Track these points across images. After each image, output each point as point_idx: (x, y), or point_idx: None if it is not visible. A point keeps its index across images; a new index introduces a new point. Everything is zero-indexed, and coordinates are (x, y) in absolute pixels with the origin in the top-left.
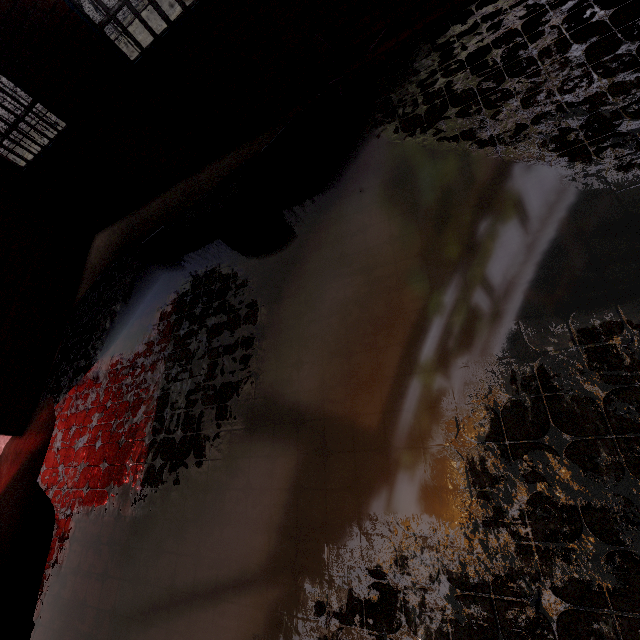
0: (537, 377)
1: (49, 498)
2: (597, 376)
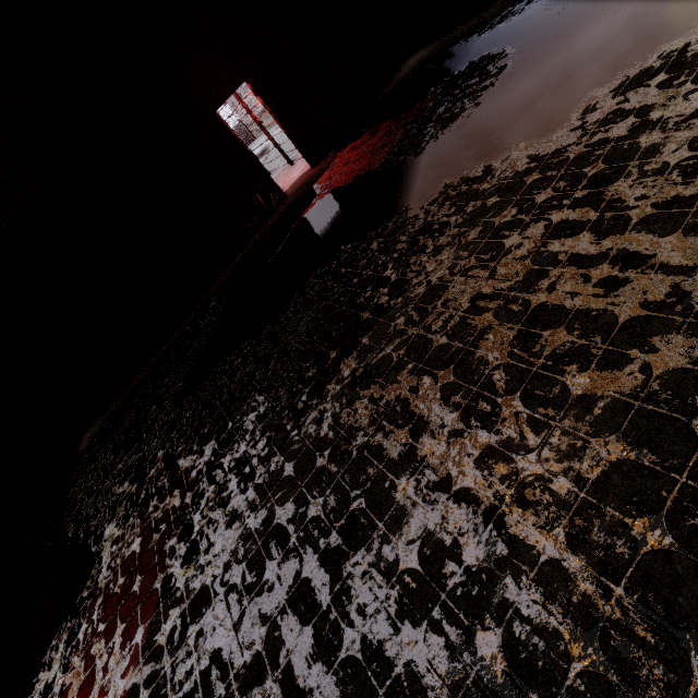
0: (679, 49)
1: (319, 189)
2: None
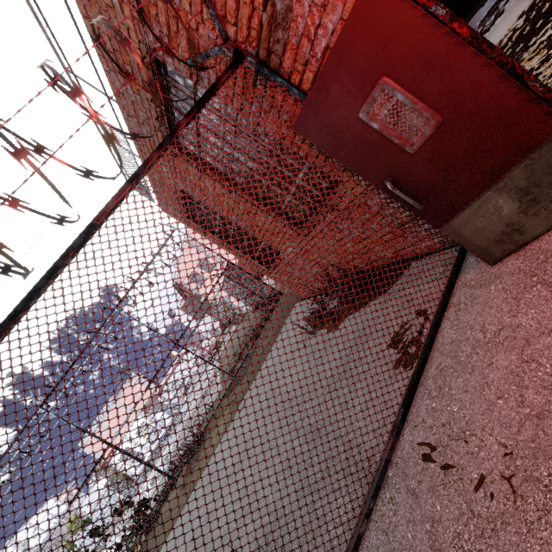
0: None
1: None
2: None
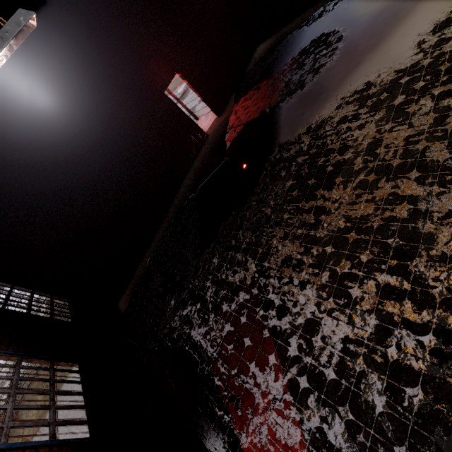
0: None
1: (232, 125)
2: None
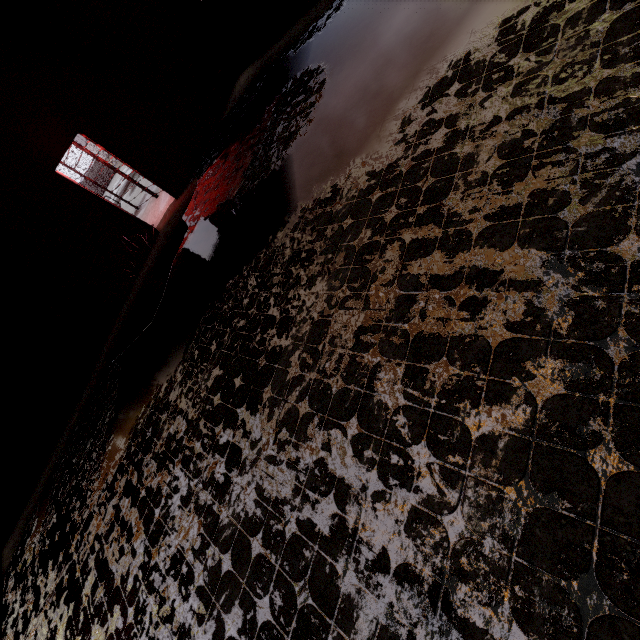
0: (463, 58)
1: (187, 221)
2: (496, 44)
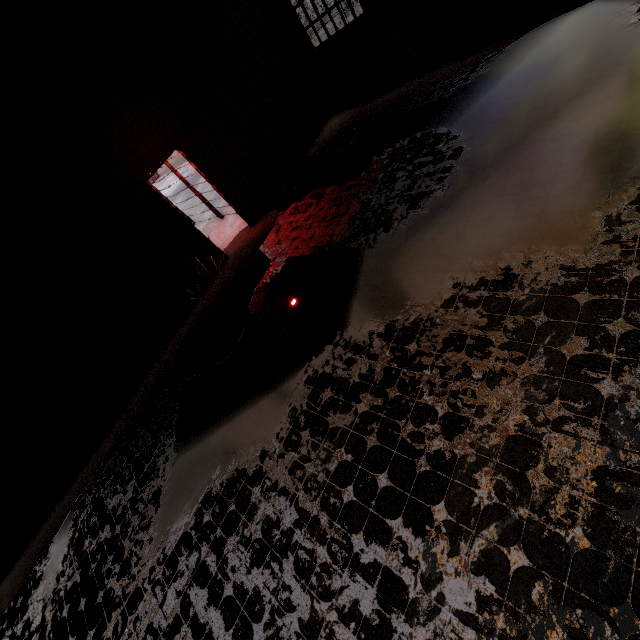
0: None
1: (268, 254)
2: None
